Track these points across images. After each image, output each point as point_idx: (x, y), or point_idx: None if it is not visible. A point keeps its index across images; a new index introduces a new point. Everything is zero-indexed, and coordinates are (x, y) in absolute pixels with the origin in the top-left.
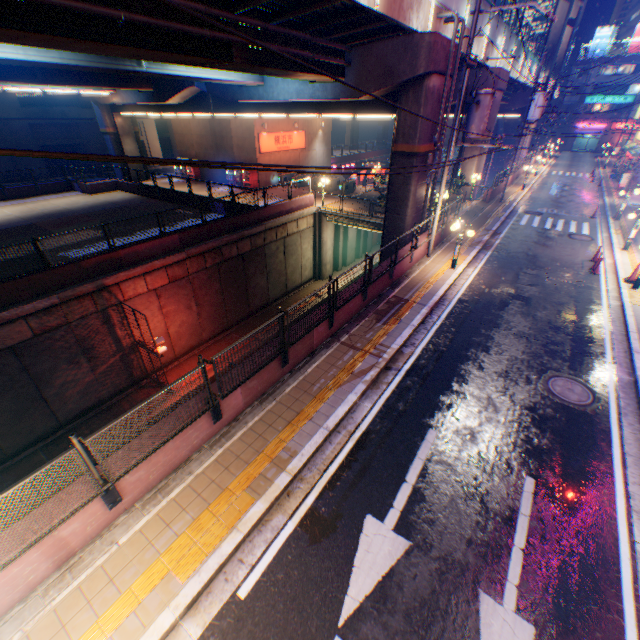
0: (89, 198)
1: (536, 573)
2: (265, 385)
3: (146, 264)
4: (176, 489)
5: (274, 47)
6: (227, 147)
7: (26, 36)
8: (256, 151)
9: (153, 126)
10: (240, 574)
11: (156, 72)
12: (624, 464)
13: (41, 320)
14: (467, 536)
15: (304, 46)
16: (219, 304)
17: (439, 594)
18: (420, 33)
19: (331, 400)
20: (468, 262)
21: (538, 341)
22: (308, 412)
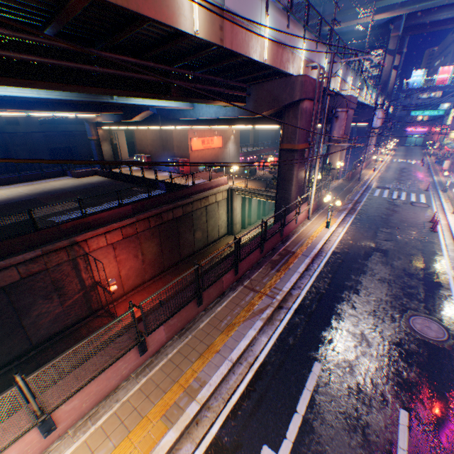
0: (76, 180)
1: None
2: (184, 321)
3: (107, 226)
4: (104, 416)
5: (198, 86)
6: (170, 147)
7: (34, 83)
8: (189, 149)
9: (123, 134)
10: None
11: (122, 102)
12: None
13: (27, 267)
14: None
15: (219, 85)
16: (158, 253)
17: None
18: (295, 75)
19: (235, 335)
20: (338, 223)
21: (397, 285)
22: (216, 345)
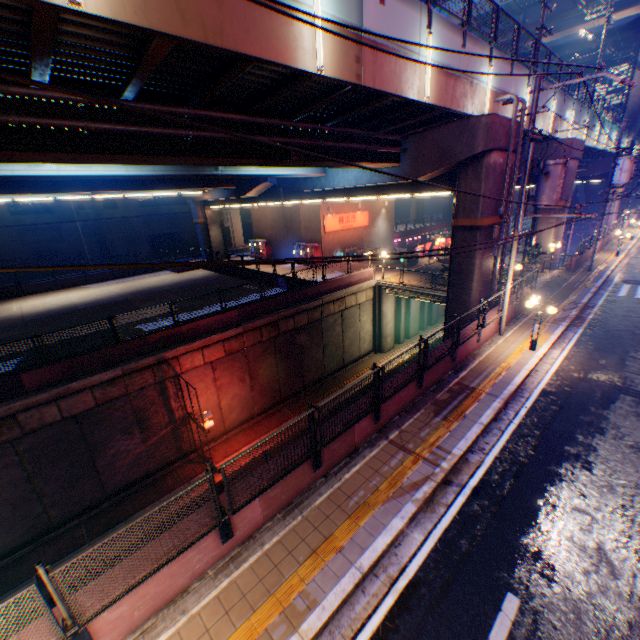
0: (176, 276)
1: None
2: (291, 492)
3: (204, 338)
4: (162, 634)
5: (328, 144)
6: (295, 228)
7: (113, 157)
8: (320, 230)
9: (238, 214)
10: None
11: (230, 174)
12: None
13: (105, 390)
14: None
15: (359, 140)
16: (272, 377)
17: None
18: (476, 116)
19: (369, 523)
20: (552, 342)
21: None
22: (338, 538)
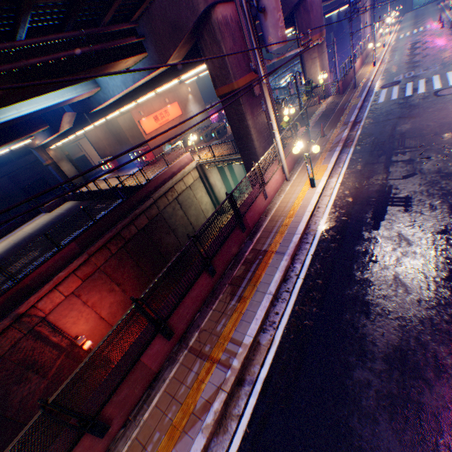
0: (47, 216)
1: None
2: None
3: (52, 279)
4: None
5: (34, 60)
6: (125, 140)
7: None
8: (142, 134)
9: (87, 142)
10: None
11: None
12: None
13: None
14: None
15: (80, 43)
16: (139, 274)
17: None
18: None
19: None
20: (329, 171)
21: (437, 271)
22: None
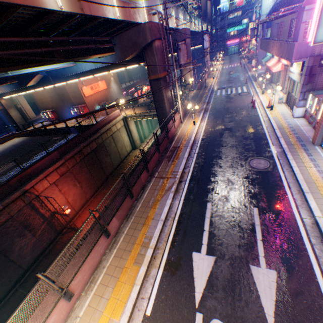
0: (0, 146)
1: (269, 248)
2: (126, 211)
3: (45, 171)
4: (99, 278)
5: (75, 47)
6: (67, 99)
7: None
8: (83, 97)
9: (23, 98)
10: (144, 304)
11: (17, 74)
12: (289, 187)
13: None
14: (237, 244)
15: (90, 42)
16: (90, 178)
17: (234, 274)
18: (143, 23)
19: (160, 206)
20: (200, 120)
21: (240, 146)
22: (151, 216)
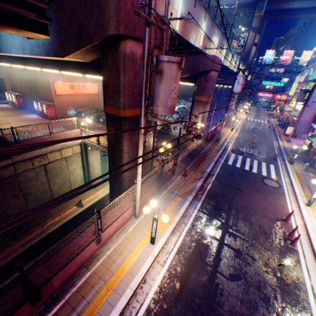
0: None
1: None
2: None
3: None
4: None
5: None
6: (36, 88)
7: None
8: (52, 93)
9: None
10: None
11: None
12: None
13: None
14: None
15: None
16: None
17: None
18: None
19: None
20: (174, 226)
21: None
22: None
